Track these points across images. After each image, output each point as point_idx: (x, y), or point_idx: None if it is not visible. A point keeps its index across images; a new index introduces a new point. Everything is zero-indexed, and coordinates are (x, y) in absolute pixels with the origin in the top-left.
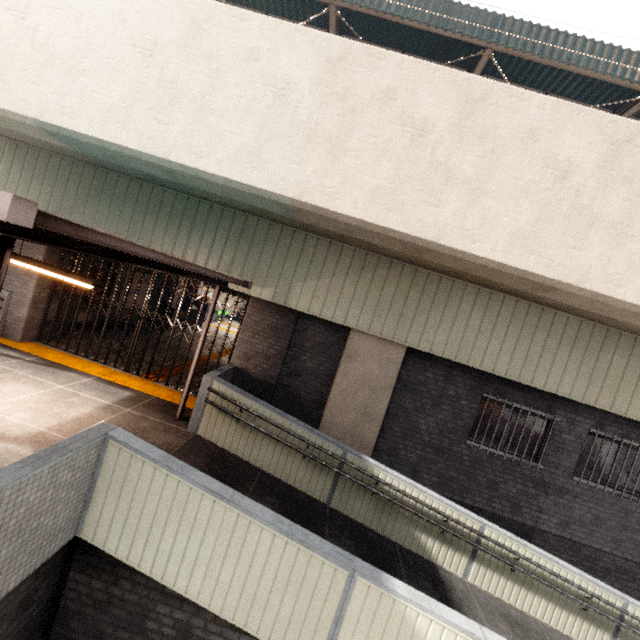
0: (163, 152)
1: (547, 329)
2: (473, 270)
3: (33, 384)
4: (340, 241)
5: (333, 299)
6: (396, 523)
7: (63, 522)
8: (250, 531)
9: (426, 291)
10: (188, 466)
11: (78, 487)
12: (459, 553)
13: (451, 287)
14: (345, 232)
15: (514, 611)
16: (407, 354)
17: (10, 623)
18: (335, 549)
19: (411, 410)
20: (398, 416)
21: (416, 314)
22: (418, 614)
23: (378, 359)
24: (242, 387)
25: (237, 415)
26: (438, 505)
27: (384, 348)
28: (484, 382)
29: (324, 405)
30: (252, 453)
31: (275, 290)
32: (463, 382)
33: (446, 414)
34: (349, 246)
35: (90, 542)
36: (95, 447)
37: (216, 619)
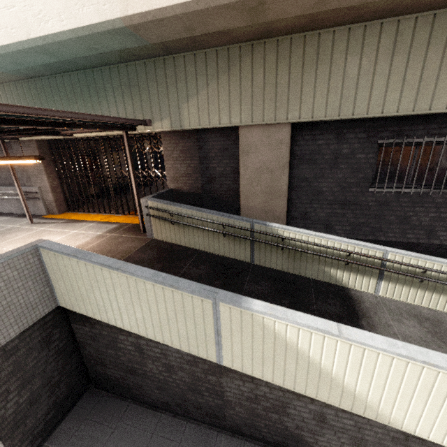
0: (24, 34)
1: (444, 38)
2: (322, 1)
3: (59, 234)
4: (200, 48)
5: (214, 106)
6: (307, 265)
7: (36, 299)
8: (138, 285)
9: (293, 59)
10: (93, 253)
11: (34, 279)
12: (367, 277)
13: (318, 42)
14: (188, 31)
15: (426, 311)
16: (295, 131)
17: (40, 351)
18: (202, 287)
19: (311, 178)
20: (301, 187)
21: (289, 88)
22: (274, 322)
23: (268, 144)
24: (181, 202)
25: (170, 219)
26: (339, 245)
27: (270, 133)
28: (378, 129)
29: (240, 196)
30: (190, 241)
31: (170, 119)
32: (355, 137)
33: (345, 172)
34: (210, 49)
35: (66, 308)
36: (30, 254)
37: (151, 339)
